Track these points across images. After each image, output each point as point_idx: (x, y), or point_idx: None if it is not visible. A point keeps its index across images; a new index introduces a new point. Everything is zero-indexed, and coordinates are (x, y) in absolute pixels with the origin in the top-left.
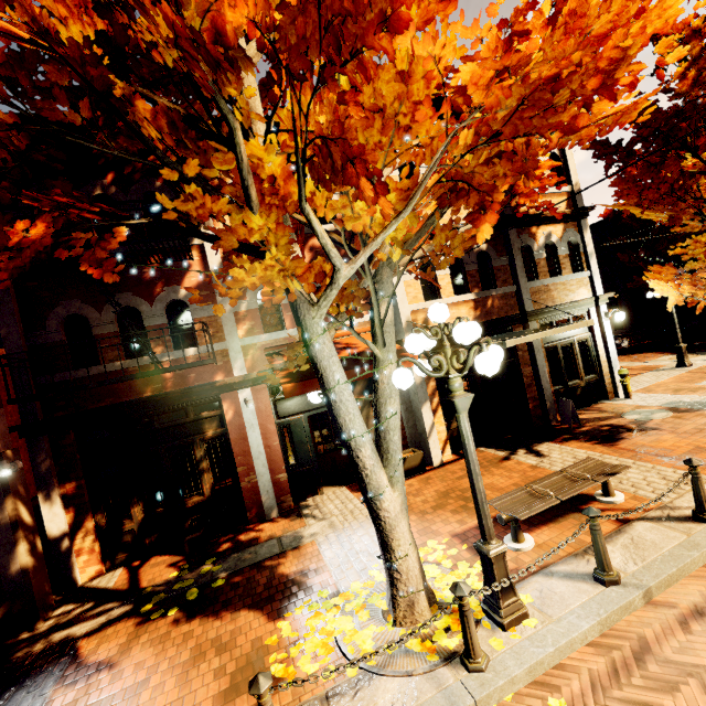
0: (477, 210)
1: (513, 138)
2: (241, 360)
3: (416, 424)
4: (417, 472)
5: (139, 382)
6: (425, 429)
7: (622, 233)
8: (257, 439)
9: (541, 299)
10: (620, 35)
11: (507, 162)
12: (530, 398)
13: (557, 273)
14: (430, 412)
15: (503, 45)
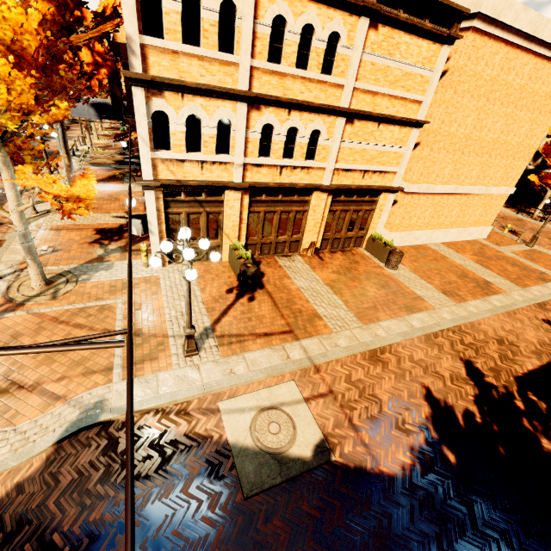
0: None
1: None
2: None
3: None
4: None
5: None
6: None
7: None
8: None
9: None
10: None
11: None
12: None
13: None
14: None
15: None
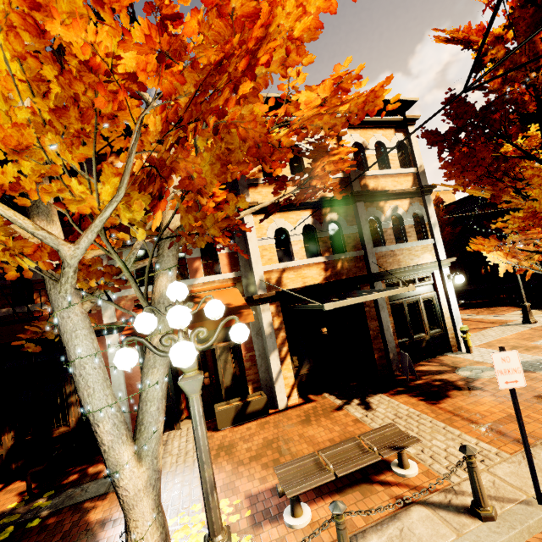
0: (157, 195)
1: (188, 123)
2: (111, 309)
3: (268, 369)
4: (260, 415)
5: (21, 326)
6: (272, 375)
7: (489, 204)
8: (119, 379)
9: (387, 262)
10: (266, 13)
11: (181, 148)
12: (375, 349)
13: (404, 240)
14: (278, 359)
15: (159, 30)
